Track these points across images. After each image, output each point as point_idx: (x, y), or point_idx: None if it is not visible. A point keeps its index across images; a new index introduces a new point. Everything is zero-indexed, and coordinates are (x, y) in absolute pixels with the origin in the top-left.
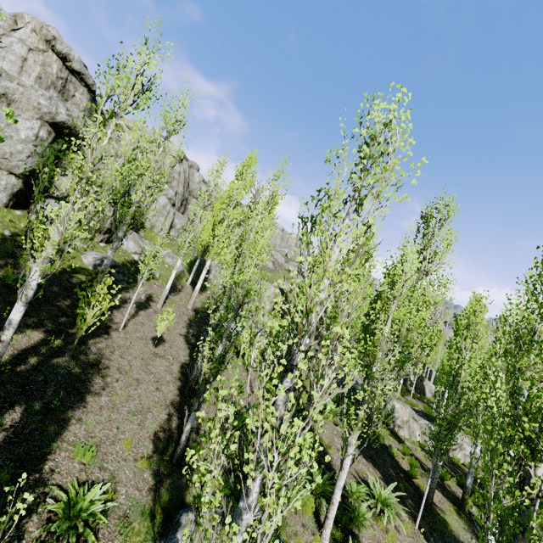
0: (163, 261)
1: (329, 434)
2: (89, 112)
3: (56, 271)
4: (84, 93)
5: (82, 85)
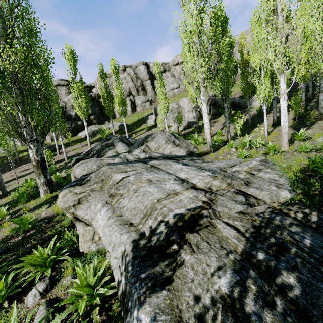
0: (109, 130)
1: (3, 200)
2: (68, 93)
3: (14, 159)
4: (63, 89)
5: (62, 87)
